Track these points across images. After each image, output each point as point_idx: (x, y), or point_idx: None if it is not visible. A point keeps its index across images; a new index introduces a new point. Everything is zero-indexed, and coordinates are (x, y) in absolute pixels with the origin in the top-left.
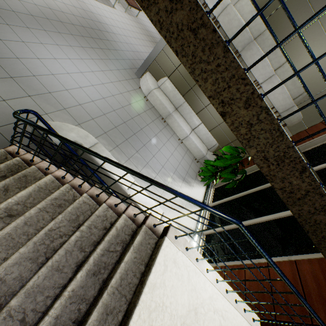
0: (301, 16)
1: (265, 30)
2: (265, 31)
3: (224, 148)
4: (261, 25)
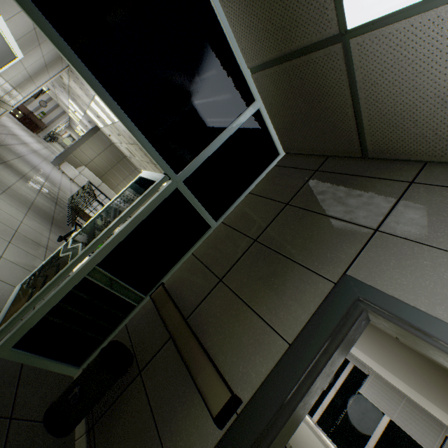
0: (117, 178)
1: (102, 183)
2: (102, 184)
3: (100, 246)
4: (99, 181)
